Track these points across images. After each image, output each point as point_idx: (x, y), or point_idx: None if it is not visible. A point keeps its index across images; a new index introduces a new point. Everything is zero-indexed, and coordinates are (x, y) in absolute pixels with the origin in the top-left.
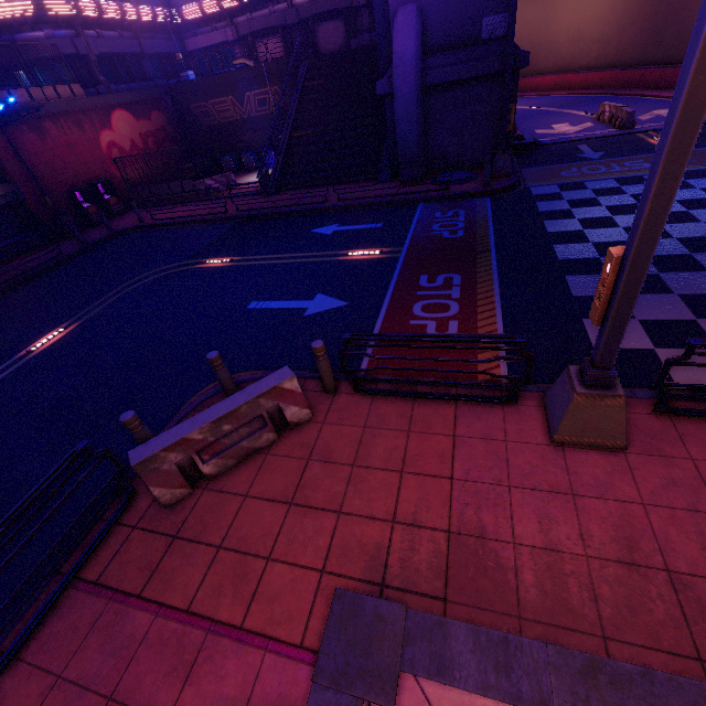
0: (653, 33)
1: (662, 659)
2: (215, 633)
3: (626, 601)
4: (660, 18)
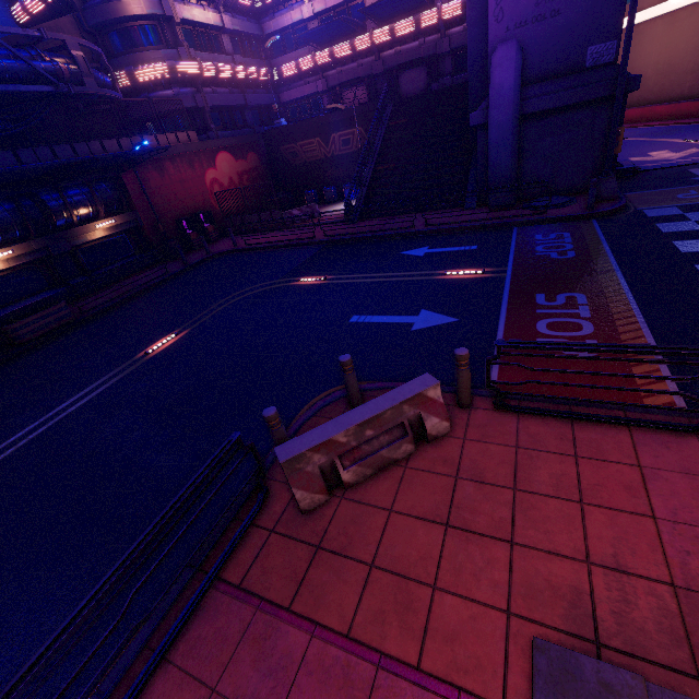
0: None
1: None
2: (387, 670)
3: None
4: None
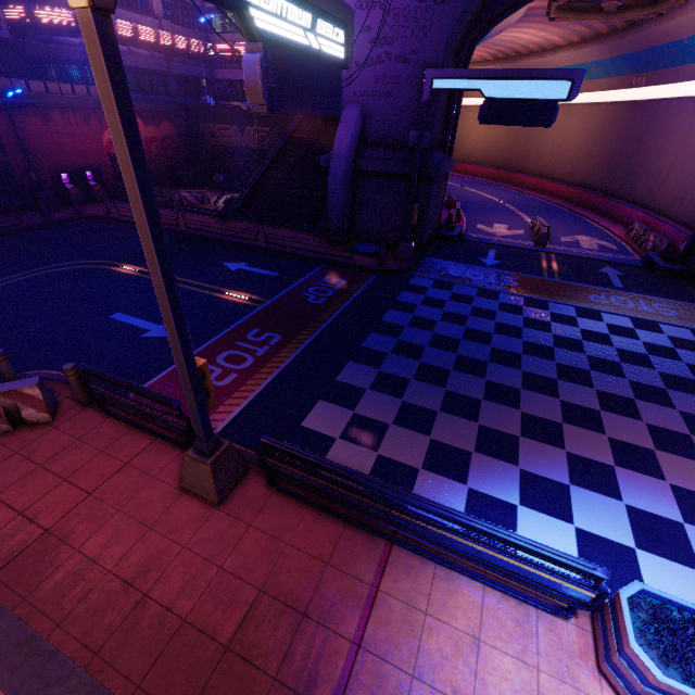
0: (611, 168)
1: (76, 647)
2: None
3: (98, 606)
4: (617, 157)
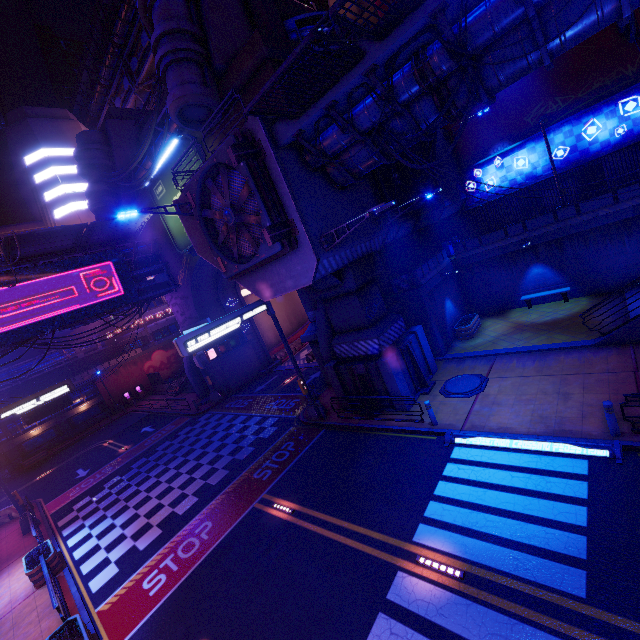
0: None
1: None
2: None
3: None
4: None
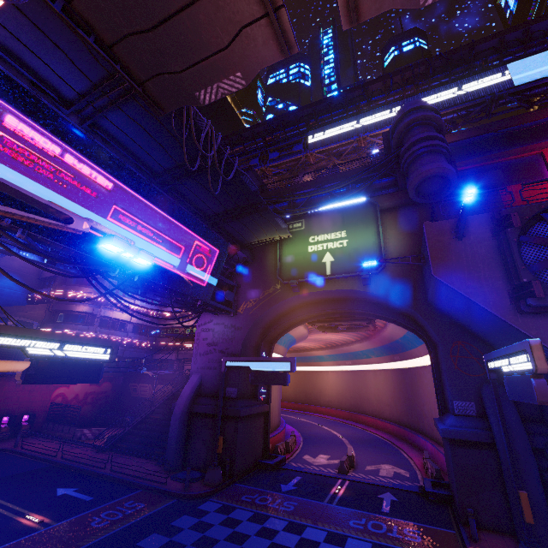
0: (408, 410)
1: None
2: None
3: None
4: (408, 402)
